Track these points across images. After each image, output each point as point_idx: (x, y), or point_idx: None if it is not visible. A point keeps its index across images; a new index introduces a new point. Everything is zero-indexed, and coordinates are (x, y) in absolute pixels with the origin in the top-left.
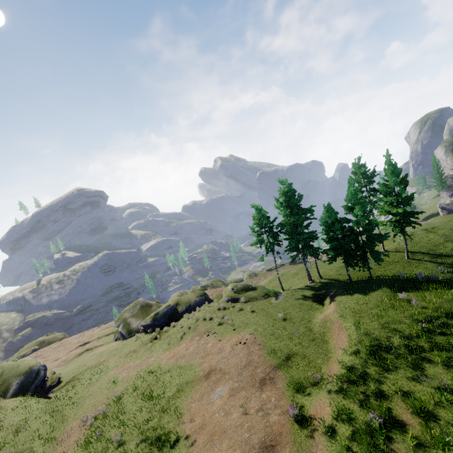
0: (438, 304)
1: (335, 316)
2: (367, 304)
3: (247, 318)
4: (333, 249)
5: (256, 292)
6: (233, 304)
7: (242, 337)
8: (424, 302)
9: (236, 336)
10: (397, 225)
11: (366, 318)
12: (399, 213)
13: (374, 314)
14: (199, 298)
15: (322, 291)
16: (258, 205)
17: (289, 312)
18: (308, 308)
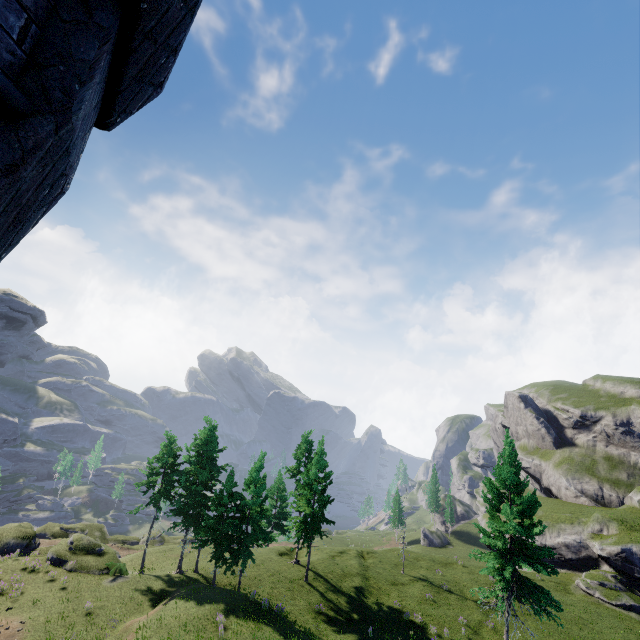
0: (241, 639)
1: (138, 625)
2: (182, 618)
3: (44, 597)
4: (211, 529)
5: (98, 560)
6: (53, 567)
7: (5, 624)
8: (233, 634)
9: (0, 620)
10: (303, 528)
11: (160, 636)
12: (310, 514)
13: (173, 633)
14: (18, 541)
15: (174, 588)
16: (172, 436)
17: (105, 605)
18: (133, 608)
